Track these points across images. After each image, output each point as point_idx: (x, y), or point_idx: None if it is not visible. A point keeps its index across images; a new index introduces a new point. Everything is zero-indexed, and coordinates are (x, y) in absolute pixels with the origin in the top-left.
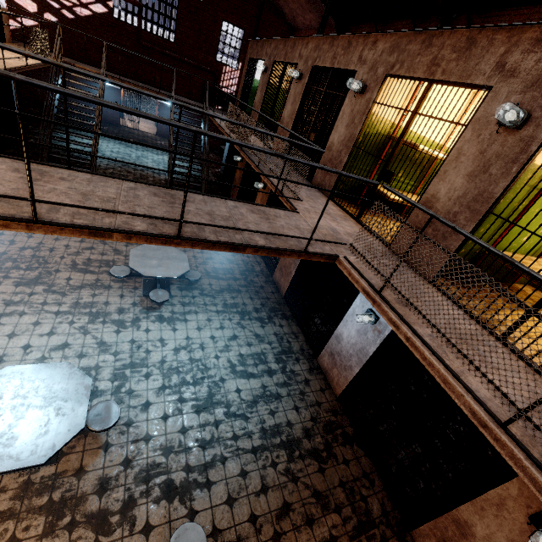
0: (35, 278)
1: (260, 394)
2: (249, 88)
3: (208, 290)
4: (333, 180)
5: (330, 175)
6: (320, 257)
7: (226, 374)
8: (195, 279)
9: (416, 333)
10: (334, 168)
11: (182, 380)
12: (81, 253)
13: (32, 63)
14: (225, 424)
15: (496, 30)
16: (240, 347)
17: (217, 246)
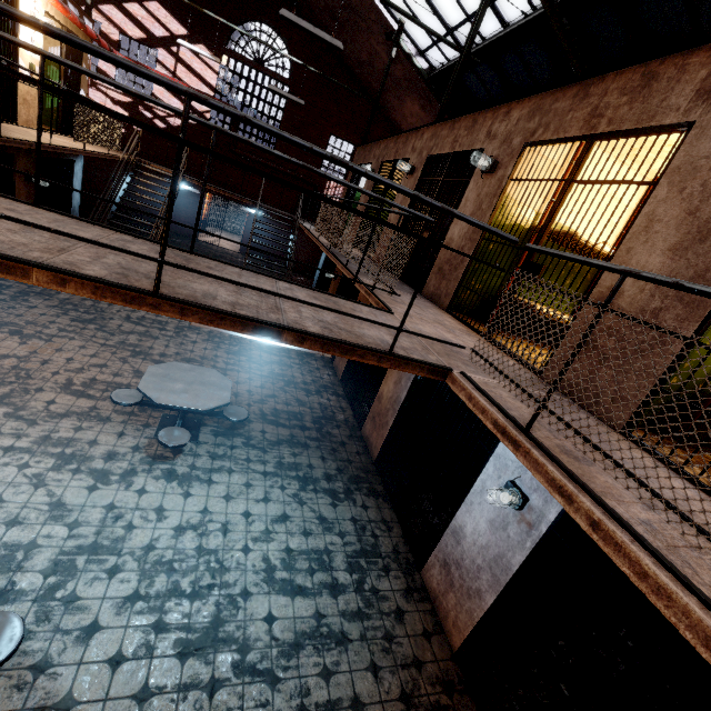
0: (1, 395)
1: (309, 630)
2: (352, 196)
3: (258, 439)
4: (451, 286)
5: (448, 280)
6: (418, 368)
7: (255, 584)
8: (237, 419)
9: (612, 512)
10: (453, 270)
11: (172, 587)
12: (86, 370)
13: (94, 151)
14: (229, 690)
15: (689, 54)
16: (289, 536)
17: (228, 320)
